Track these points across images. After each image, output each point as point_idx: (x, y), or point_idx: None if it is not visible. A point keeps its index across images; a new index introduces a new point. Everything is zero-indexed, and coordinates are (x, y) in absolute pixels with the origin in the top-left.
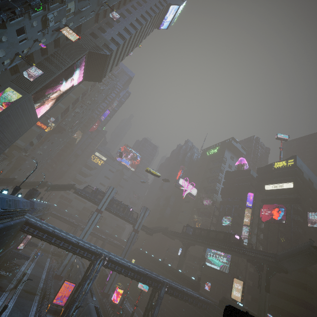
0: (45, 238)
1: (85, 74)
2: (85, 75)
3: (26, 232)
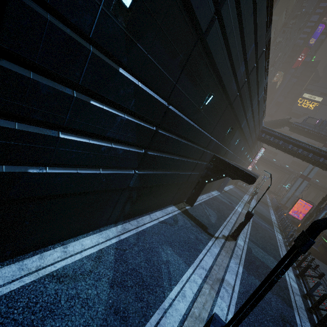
0: (280, 145)
1: None
2: None
3: (263, 139)
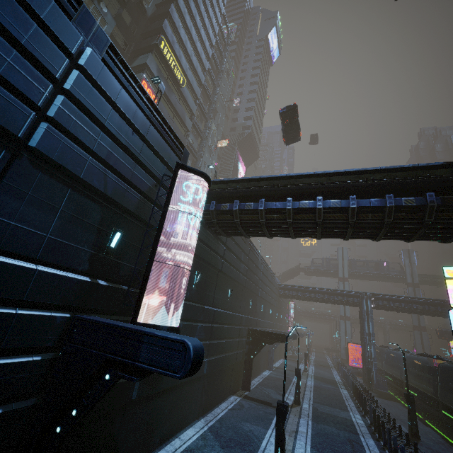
0: (300, 295)
1: (244, 162)
2: (245, 163)
3: (284, 295)
